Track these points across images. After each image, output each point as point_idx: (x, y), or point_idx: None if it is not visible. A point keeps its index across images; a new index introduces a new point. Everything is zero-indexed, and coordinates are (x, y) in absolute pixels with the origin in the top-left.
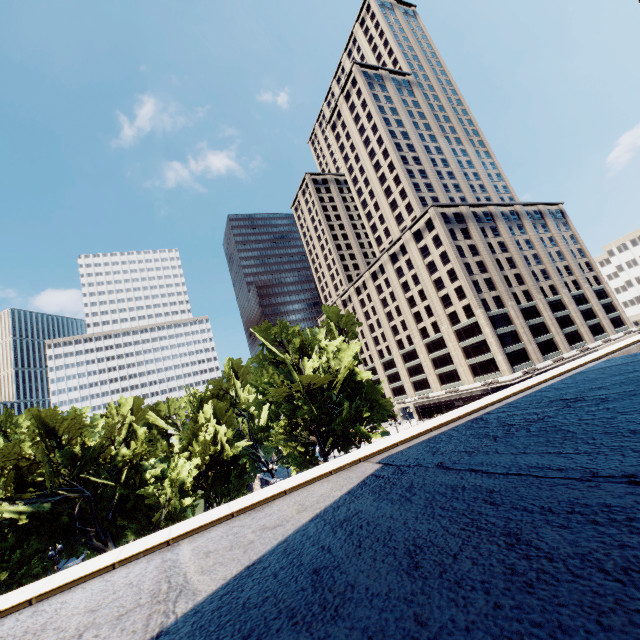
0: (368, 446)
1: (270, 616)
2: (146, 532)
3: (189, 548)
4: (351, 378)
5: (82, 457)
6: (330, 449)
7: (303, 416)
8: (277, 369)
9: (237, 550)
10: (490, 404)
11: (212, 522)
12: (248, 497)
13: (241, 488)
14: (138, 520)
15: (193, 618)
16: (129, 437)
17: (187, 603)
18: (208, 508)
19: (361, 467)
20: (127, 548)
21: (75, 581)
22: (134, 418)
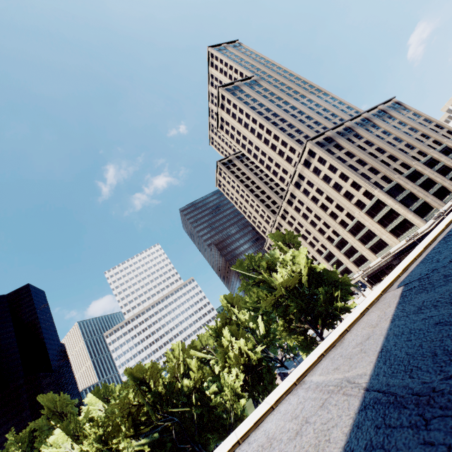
0: (376, 288)
1: (436, 344)
2: (224, 436)
3: (316, 376)
4: (312, 273)
5: (164, 394)
6: (322, 329)
7: (293, 312)
8: (259, 287)
9: (357, 355)
10: (445, 228)
11: (313, 363)
12: (321, 345)
13: (273, 381)
14: (215, 429)
15: (379, 375)
16: (186, 371)
17: (362, 378)
18: (257, 404)
19: (387, 295)
20: (268, 400)
21: (256, 423)
22: (184, 356)
